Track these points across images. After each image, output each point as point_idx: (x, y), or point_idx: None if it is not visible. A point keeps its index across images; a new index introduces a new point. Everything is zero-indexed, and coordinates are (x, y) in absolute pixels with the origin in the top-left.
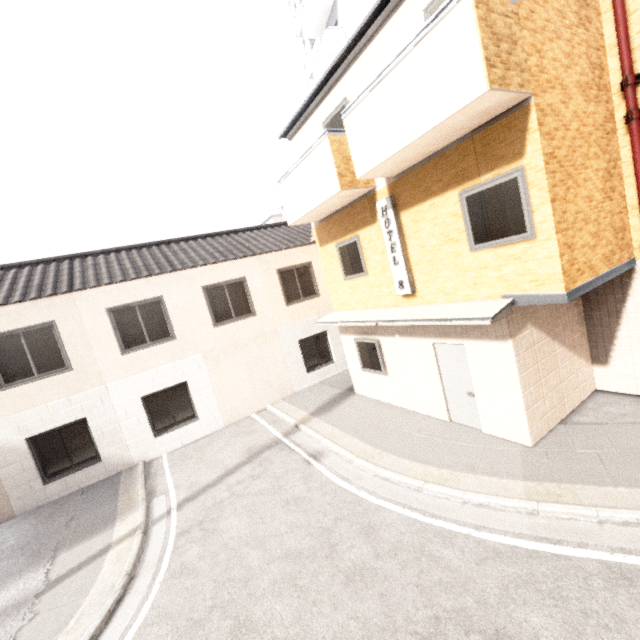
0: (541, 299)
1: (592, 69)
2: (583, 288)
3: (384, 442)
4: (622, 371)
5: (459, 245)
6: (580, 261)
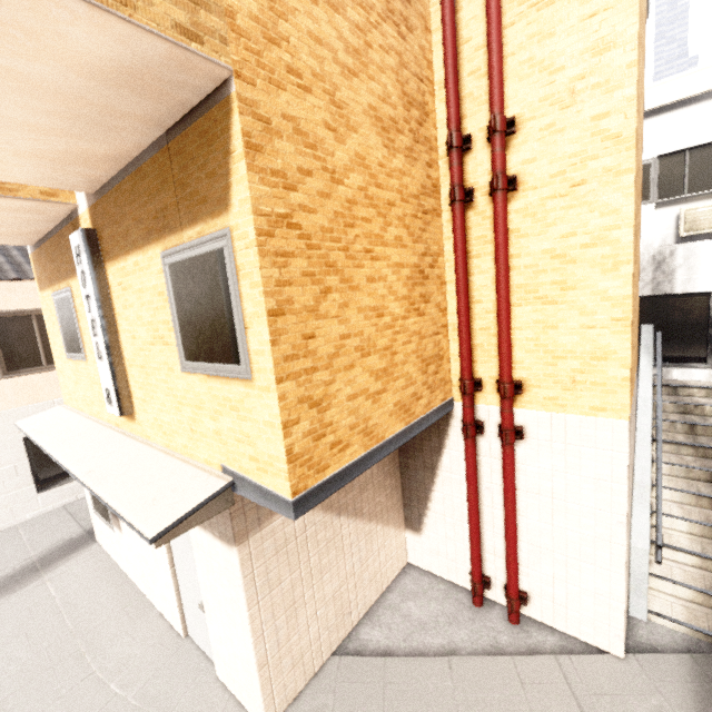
0: (264, 497)
1: (407, 103)
2: (343, 475)
3: (30, 709)
4: (435, 545)
5: (170, 352)
6: (343, 425)
